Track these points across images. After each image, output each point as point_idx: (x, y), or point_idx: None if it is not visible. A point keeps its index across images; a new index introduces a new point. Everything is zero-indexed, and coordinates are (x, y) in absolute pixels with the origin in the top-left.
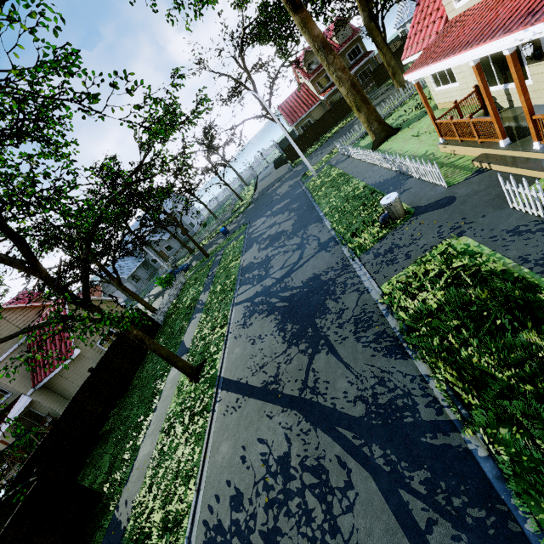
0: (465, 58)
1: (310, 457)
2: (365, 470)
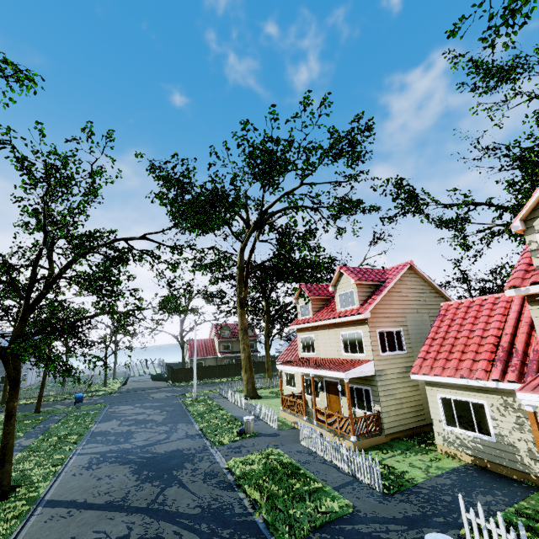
0: (299, 369)
1: (150, 533)
2: (193, 533)
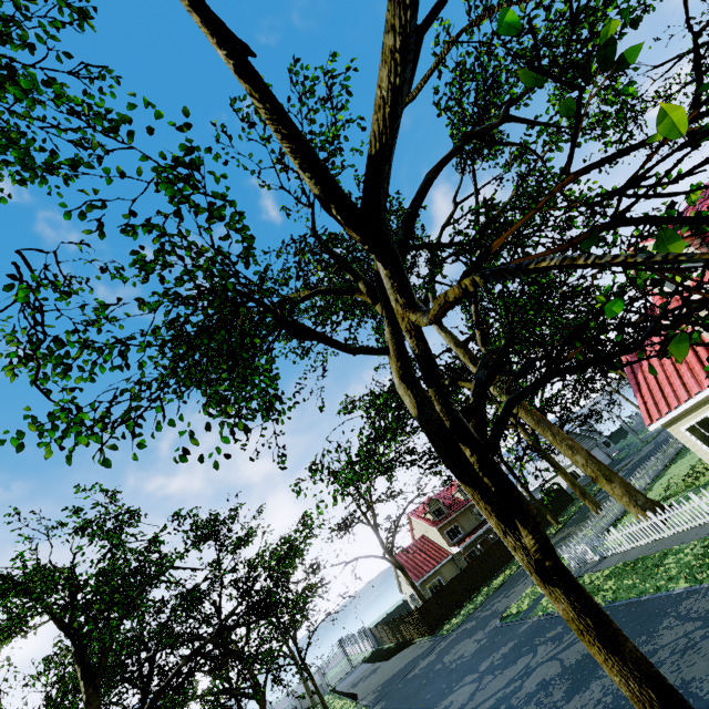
0: None
1: None
2: None
